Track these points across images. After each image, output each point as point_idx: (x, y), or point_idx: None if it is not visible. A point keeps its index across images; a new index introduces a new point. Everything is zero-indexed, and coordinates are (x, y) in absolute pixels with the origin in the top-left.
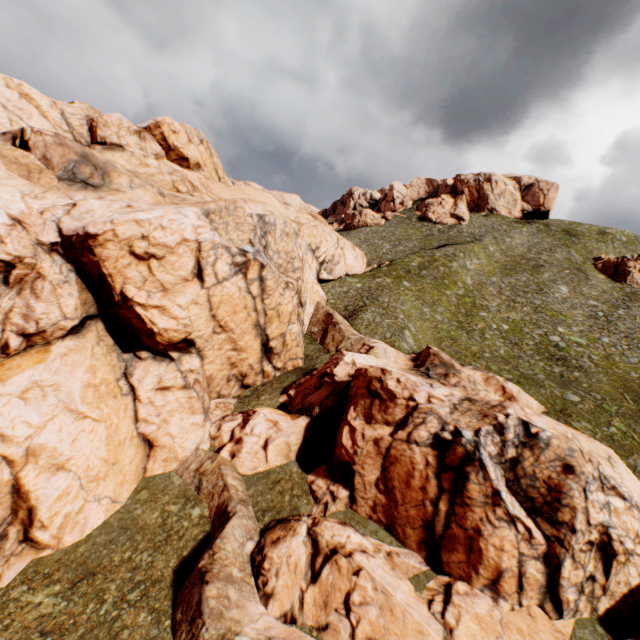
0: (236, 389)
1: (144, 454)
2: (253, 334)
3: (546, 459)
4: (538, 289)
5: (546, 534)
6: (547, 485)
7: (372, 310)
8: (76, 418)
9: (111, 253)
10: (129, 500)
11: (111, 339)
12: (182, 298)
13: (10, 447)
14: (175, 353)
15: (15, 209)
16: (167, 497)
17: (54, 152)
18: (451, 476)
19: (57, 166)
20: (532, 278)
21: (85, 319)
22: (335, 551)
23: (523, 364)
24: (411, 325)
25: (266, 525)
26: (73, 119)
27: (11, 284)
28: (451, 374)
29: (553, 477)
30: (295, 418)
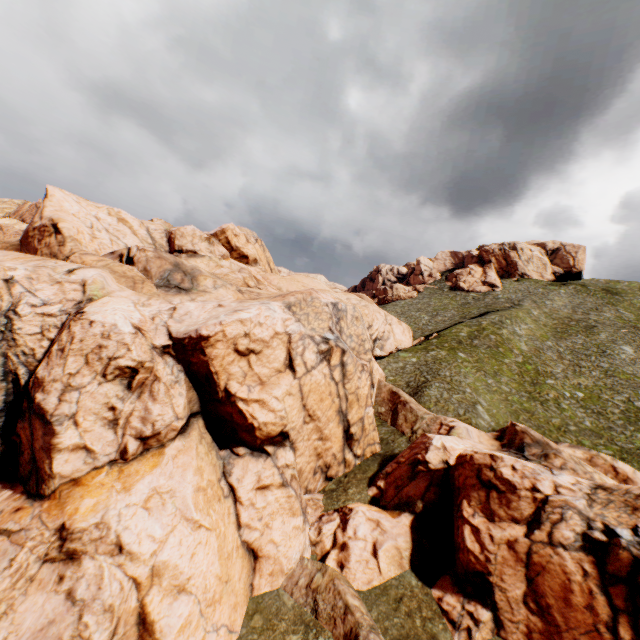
0: (320, 482)
1: (249, 567)
2: (336, 421)
3: None
4: (600, 351)
5: None
6: None
7: (436, 385)
8: (192, 528)
9: (219, 352)
10: (243, 628)
11: (209, 436)
12: (278, 390)
13: (138, 566)
14: (270, 447)
15: (135, 318)
16: (283, 623)
17: (153, 264)
18: (622, 590)
19: (154, 275)
20: (589, 340)
21: (189, 417)
22: None
23: (618, 437)
24: (481, 399)
25: None
26: (155, 233)
27: (133, 388)
28: (551, 454)
29: None
30: (396, 515)
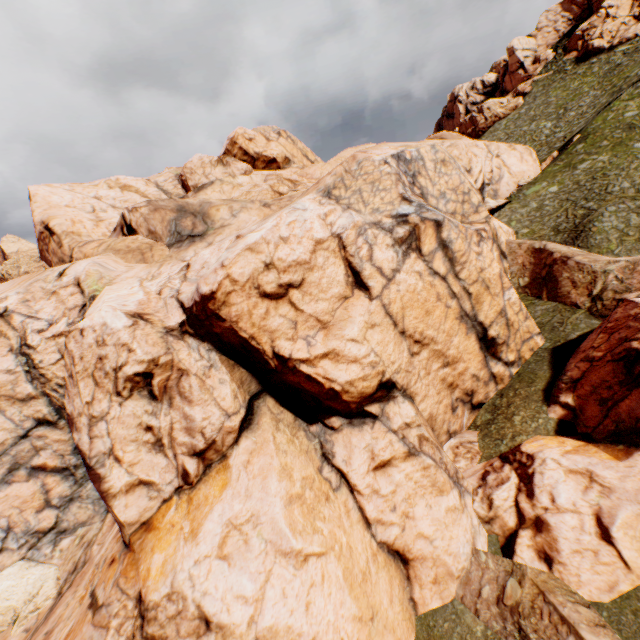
0: (466, 416)
1: (400, 576)
2: (461, 331)
3: None
4: None
5: None
6: None
7: (610, 212)
8: (295, 565)
9: (239, 308)
10: None
11: (288, 413)
12: (351, 327)
13: None
14: (373, 406)
15: (131, 303)
16: None
17: (154, 221)
18: None
19: (162, 234)
20: None
21: (250, 402)
22: None
23: None
24: None
25: None
26: (166, 185)
27: (158, 397)
28: None
29: None
30: (620, 455)
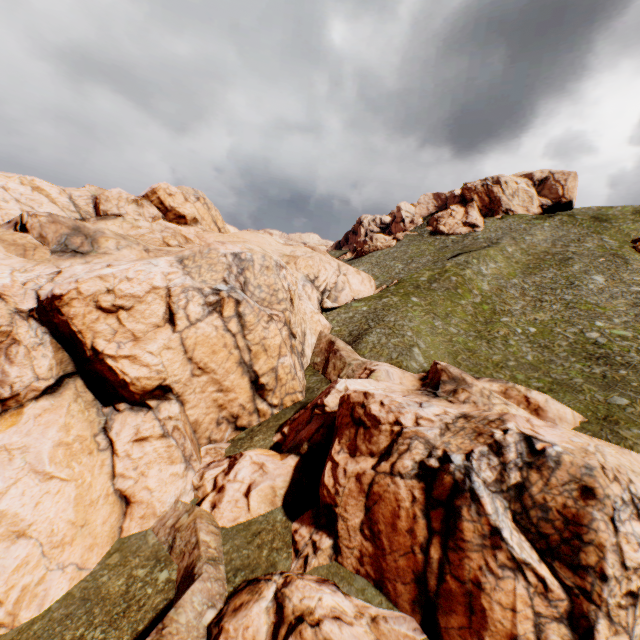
0: (229, 432)
1: (120, 512)
2: (239, 372)
3: (558, 482)
4: (568, 283)
5: (567, 584)
6: (563, 516)
7: (377, 332)
8: (41, 479)
9: (78, 310)
10: (98, 565)
11: (91, 394)
12: (153, 345)
13: None
14: (153, 401)
15: None
16: (137, 559)
17: (49, 230)
18: (441, 513)
19: (52, 241)
20: (560, 273)
21: (63, 378)
22: (301, 619)
23: (556, 368)
24: (420, 342)
25: (236, 588)
26: (80, 200)
27: None
28: (460, 389)
29: (569, 505)
30: (284, 458)
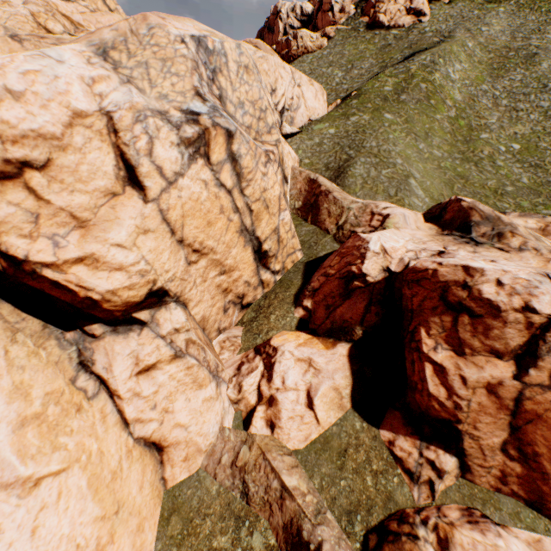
0: (236, 314)
1: (154, 462)
2: (240, 244)
3: None
4: (541, 87)
5: None
6: None
7: (361, 162)
8: (21, 494)
9: None
10: (158, 542)
11: (35, 320)
12: (118, 231)
13: None
14: (143, 313)
15: None
16: (208, 522)
17: None
18: None
19: None
20: (529, 74)
21: None
22: None
23: None
24: (413, 171)
25: (362, 543)
26: None
27: None
28: (508, 233)
29: None
30: (330, 346)
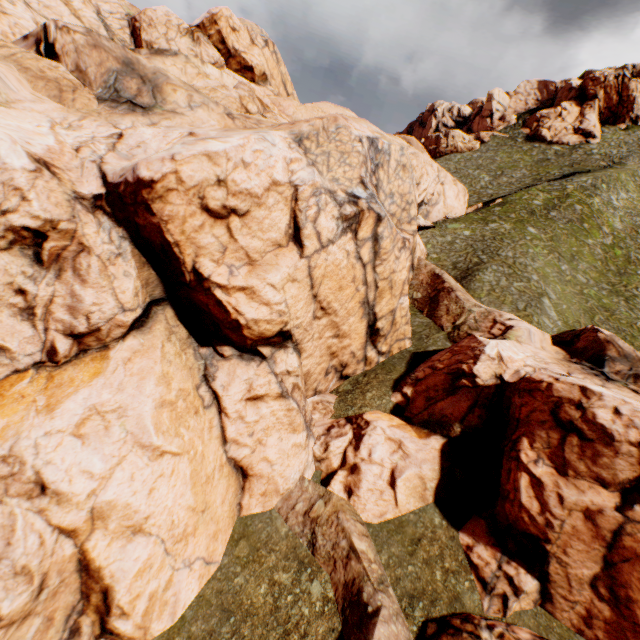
0: (333, 382)
1: (237, 486)
2: (359, 314)
3: None
4: None
5: None
6: None
7: (493, 269)
8: (150, 457)
9: (175, 210)
10: (225, 557)
11: (184, 329)
12: (275, 274)
13: (68, 512)
14: (266, 348)
15: (38, 145)
16: (273, 556)
17: (88, 59)
18: None
19: (94, 81)
20: None
21: (149, 306)
22: None
23: None
24: (549, 291)
25: (420, 628)
26: (111, 20)
27: (45, 263)
28: None
29: None
30: (423, 436)
